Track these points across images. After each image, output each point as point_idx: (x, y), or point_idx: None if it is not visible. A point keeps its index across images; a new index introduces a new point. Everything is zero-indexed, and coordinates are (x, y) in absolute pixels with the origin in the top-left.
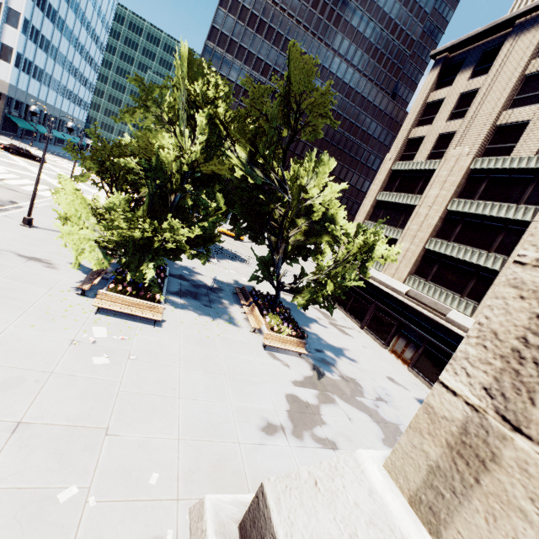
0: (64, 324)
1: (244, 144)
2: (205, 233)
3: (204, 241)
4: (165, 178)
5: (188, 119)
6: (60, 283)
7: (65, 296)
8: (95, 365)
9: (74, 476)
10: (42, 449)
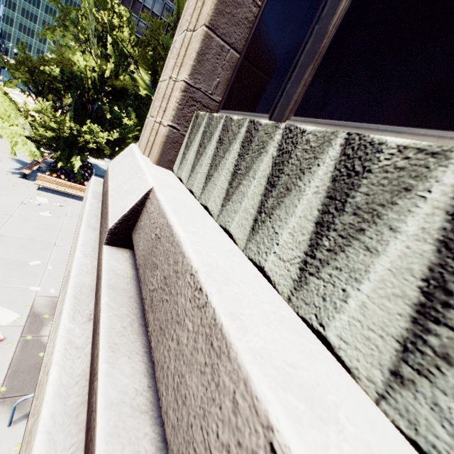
0: (14, 193)
1: (143, 65)
2: (120, 138)
3: (120, 144)
4: (84, 90)
5: (99, 41)
6: (4, 169)
7: (10, 177)
8: (42, 216)
9: (37, 258)
10: (14, 246)
